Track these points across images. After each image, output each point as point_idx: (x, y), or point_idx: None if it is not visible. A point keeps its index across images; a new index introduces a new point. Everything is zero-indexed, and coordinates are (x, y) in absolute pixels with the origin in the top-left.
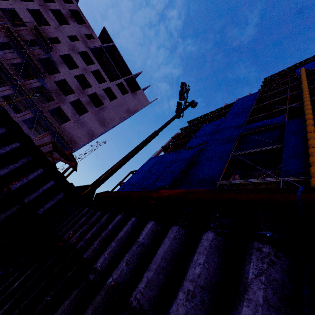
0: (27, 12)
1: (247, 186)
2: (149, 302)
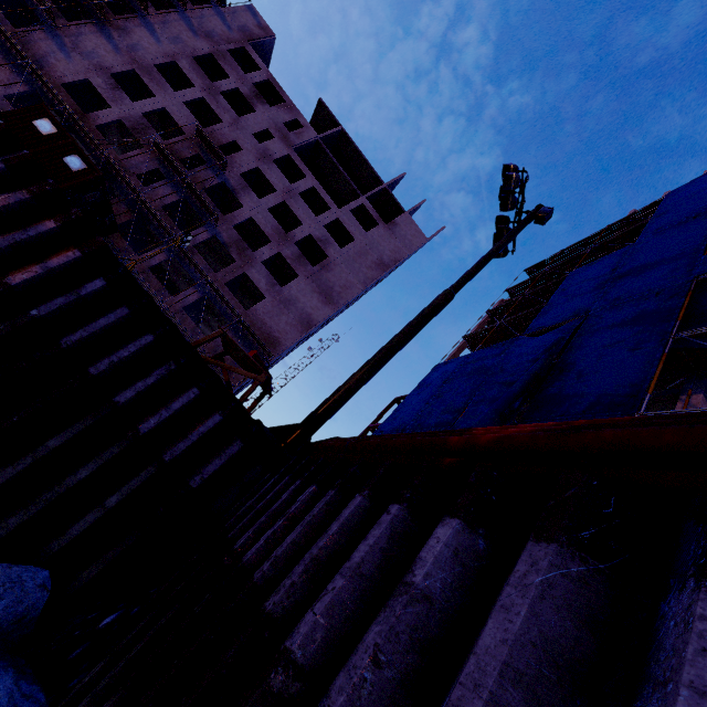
0: (184, 107)
1: None
2: None
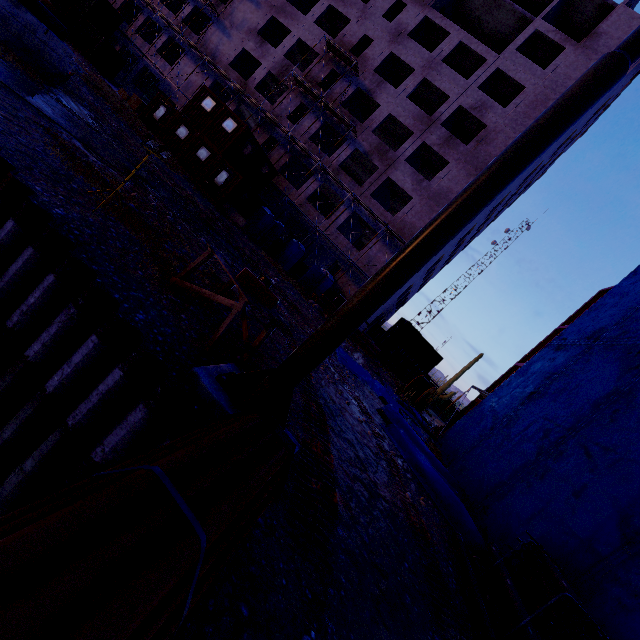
0: (315, 27)
1: None
2: None
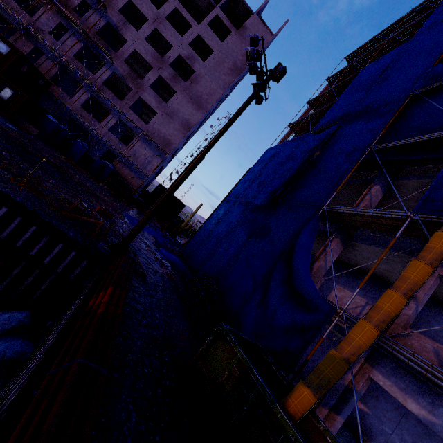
0: None
1: (364, 218)
2: None
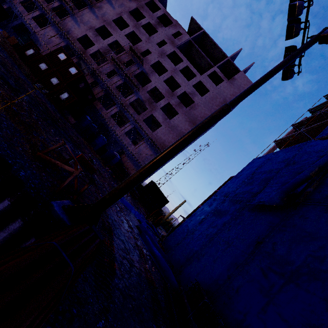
0: (125, 38)
1: None
2: None
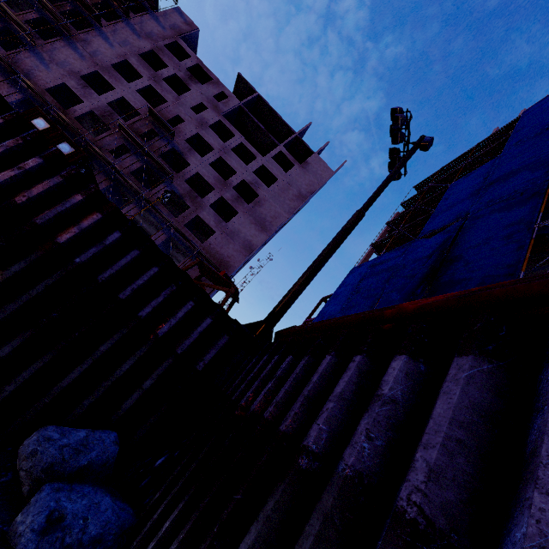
0: (137, 94)
1: None
2: (446, 513)
